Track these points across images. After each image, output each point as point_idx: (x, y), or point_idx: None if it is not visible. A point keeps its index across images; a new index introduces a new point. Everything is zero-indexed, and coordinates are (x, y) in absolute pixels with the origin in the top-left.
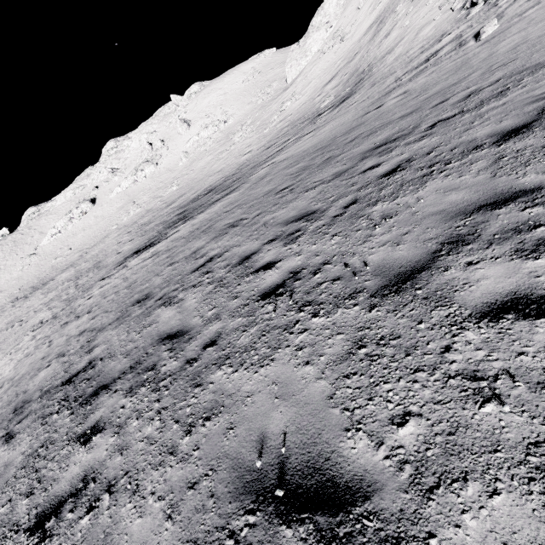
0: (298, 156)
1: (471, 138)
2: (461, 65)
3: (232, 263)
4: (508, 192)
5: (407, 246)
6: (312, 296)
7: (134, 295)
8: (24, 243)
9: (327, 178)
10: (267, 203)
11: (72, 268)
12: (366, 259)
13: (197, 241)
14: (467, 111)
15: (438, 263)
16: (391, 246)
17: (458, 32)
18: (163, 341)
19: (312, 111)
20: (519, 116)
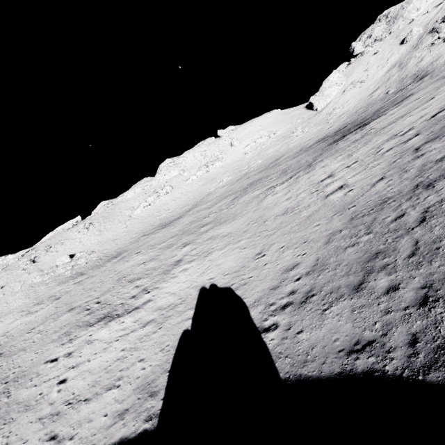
0: None
1: None
2: None
3: None
4: None
5: None
6: None
7: None
8: (114, 215)
9: None
10: None
11: (204, 204)
12: None
13: None
14: None
15: None
16: None
17: None
18: None
19: (380, 98)
20: None
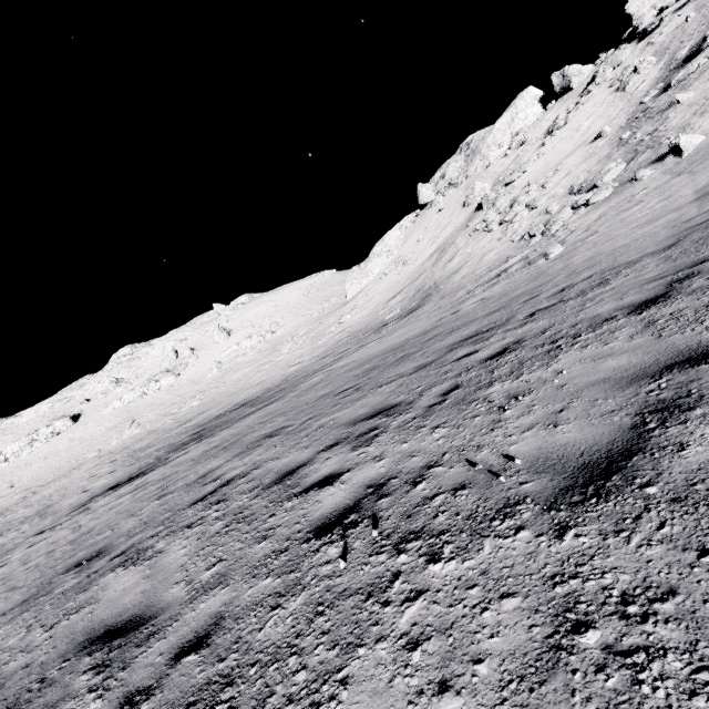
0: (362, 360)
1: (592, 314)
2: (538, 275)
3: (264, 483)
4: (700, 346)
5: (574, 425)
6: (418, 521)
7: (78, 553)
8: None
9: (407, 371)
10: (323, 406)
11: (0, 518)
12: (506, 451)
13: (211, 461)
14: (569, 299)
15: (656, 440)
16: (544, 429)
17: (523, 255)
18: (92, 646)
19: (376, 322)
20: (643, 292)
